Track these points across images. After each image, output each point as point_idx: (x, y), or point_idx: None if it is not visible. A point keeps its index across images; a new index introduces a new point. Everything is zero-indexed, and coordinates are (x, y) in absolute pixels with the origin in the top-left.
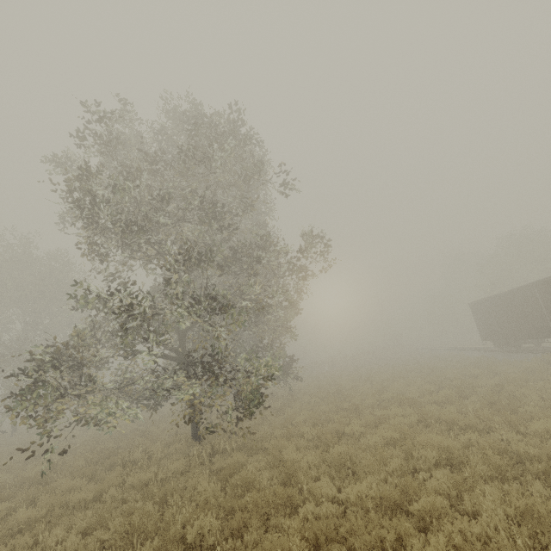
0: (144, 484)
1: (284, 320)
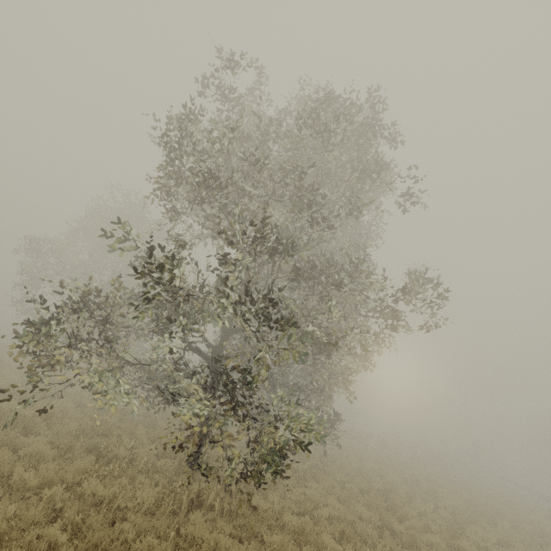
0: (95, 502)
1: (347, 368)
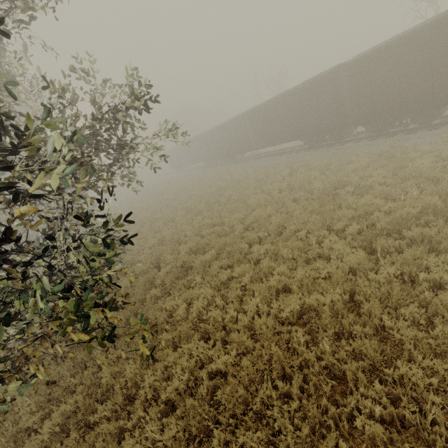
0: None
1: None
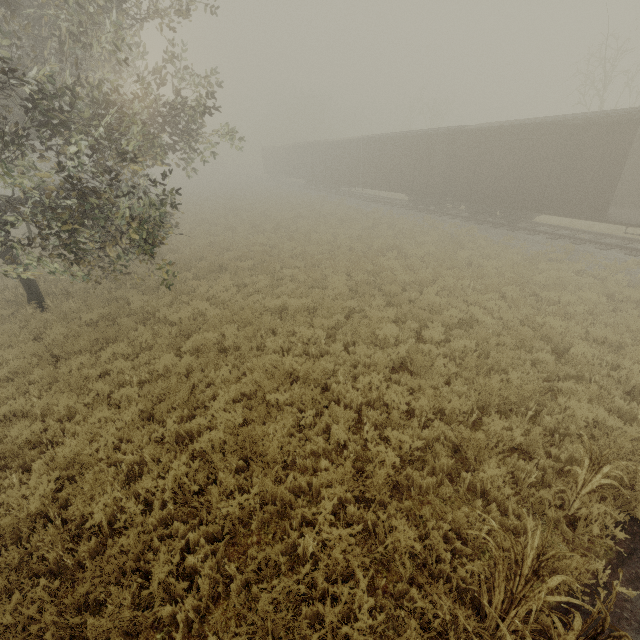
0: None
1: None
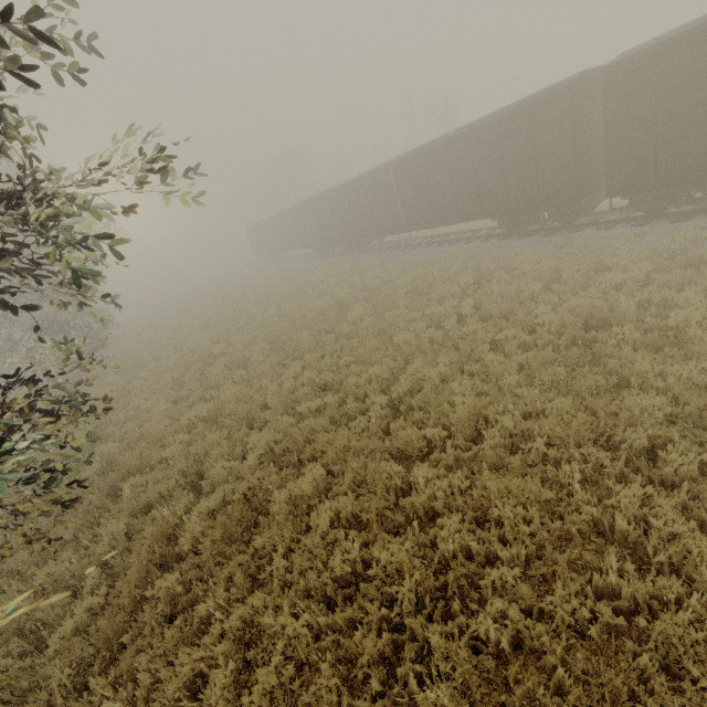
0: None
1: (84, 280)
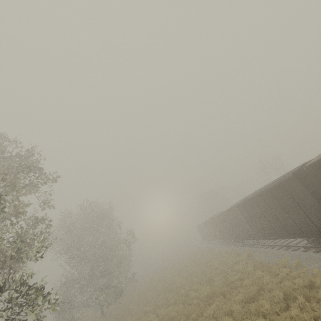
0: None
1: (126, 260)
